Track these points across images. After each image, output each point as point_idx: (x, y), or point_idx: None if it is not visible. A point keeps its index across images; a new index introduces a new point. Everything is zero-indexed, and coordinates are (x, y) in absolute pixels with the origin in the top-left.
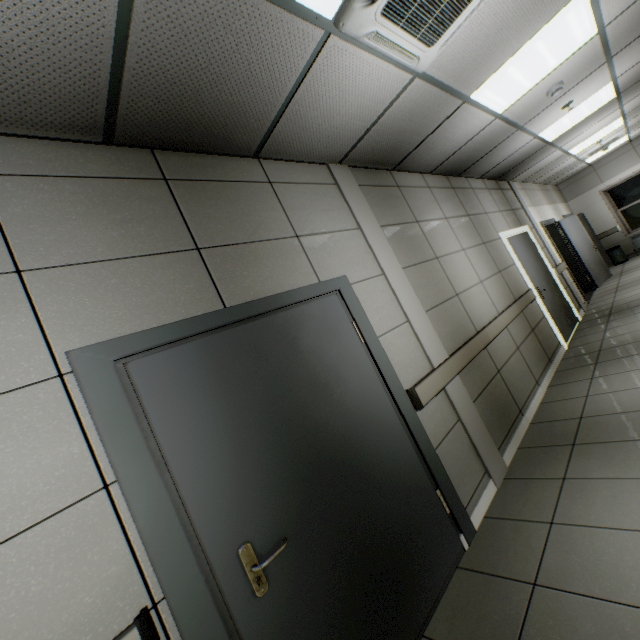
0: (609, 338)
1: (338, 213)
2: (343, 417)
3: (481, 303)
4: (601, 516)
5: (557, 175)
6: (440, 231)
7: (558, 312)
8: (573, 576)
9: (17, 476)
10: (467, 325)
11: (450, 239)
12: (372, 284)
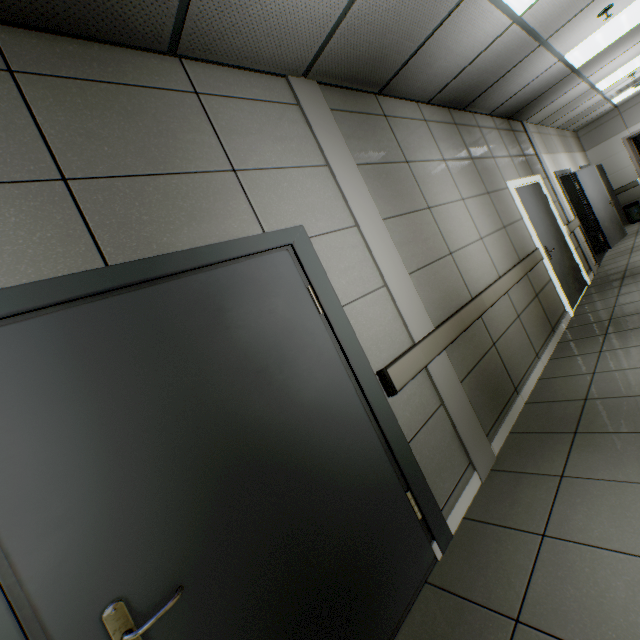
0: (622, 305)
1: (298, 143)
2: (285, 412)
3: (479, 264)
4: (607, 533)
5: (578, 118)
6: (435, 175)
7: (566, 275)
8: (567, 616)
9: None
10: (460, 290)
11: (447, 186)
12: (340, 238)
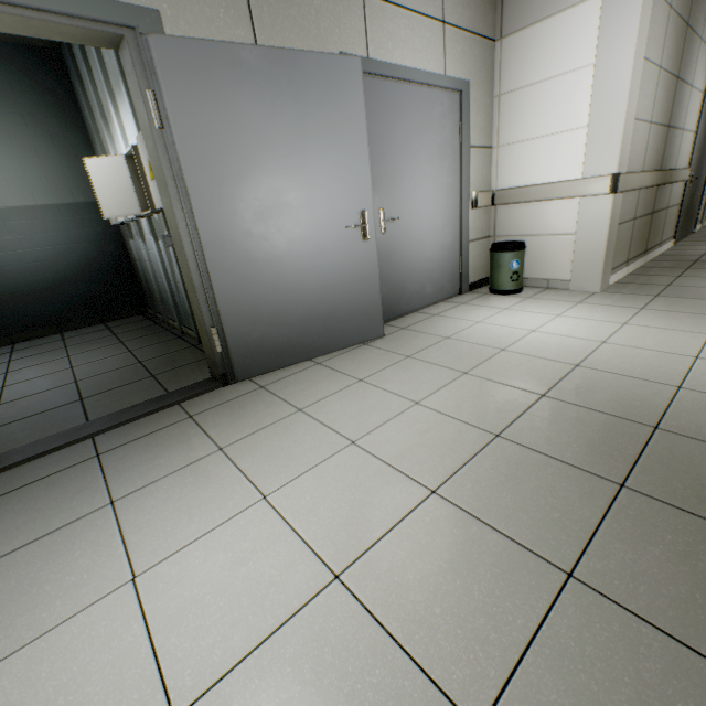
0: None
1: None
2: (704, 158)
3: None
4: None
5: None
6: None
7: None
8: None
9: (694, 117)
10: None
11: None
12: None
